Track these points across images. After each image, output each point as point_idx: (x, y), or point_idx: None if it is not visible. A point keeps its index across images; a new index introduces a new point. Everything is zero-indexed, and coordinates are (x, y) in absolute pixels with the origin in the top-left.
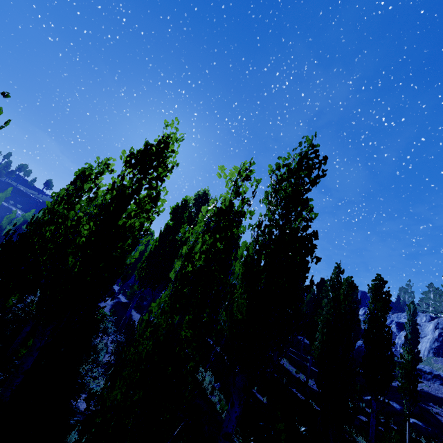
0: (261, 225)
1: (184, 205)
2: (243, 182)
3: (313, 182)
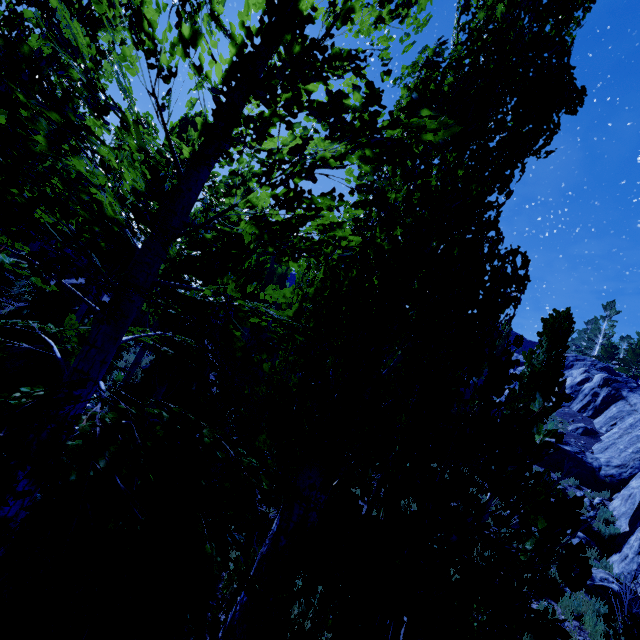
0: None
1: None
2: None
3: None
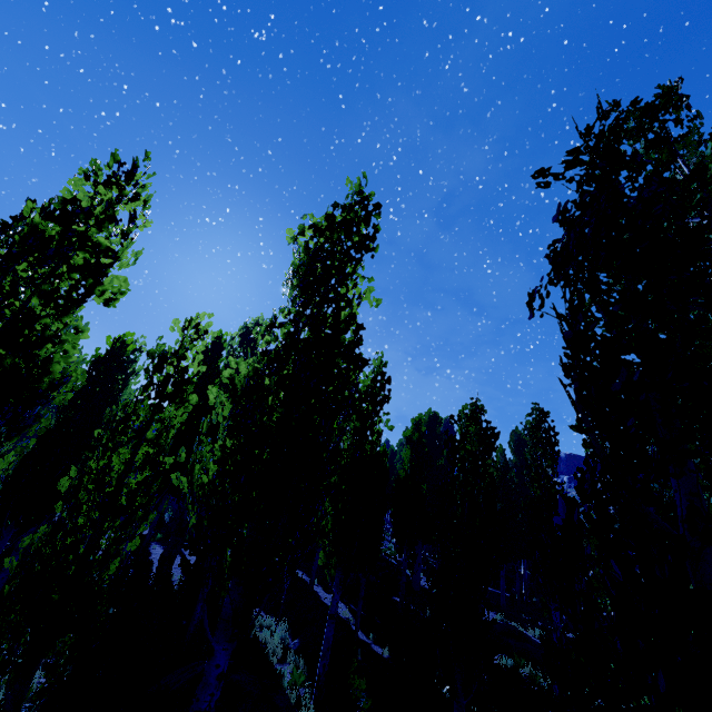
0: (273, 326)
1: (215, 344)
2: (126, 204)
3: (358, 245)
